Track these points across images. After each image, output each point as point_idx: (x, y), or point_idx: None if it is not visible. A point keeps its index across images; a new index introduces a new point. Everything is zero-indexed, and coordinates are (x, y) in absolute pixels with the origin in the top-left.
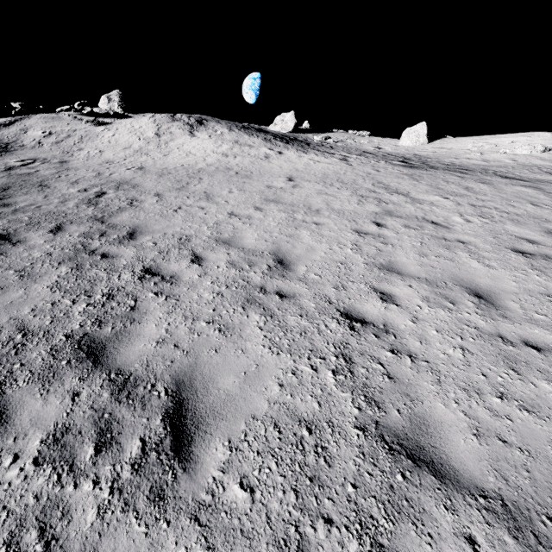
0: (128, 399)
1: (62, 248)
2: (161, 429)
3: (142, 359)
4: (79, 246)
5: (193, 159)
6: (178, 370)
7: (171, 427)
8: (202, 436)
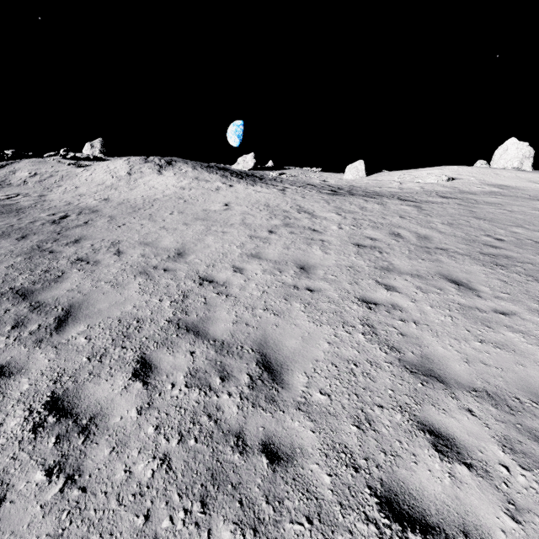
0: (38, 312)
1: (22, 248)
2: (52, 321)
3: (55, 297)
4: (35, 247)
5: (154, 192)
6: (74, 301)
7: (58, 321)
8: (74, 324)
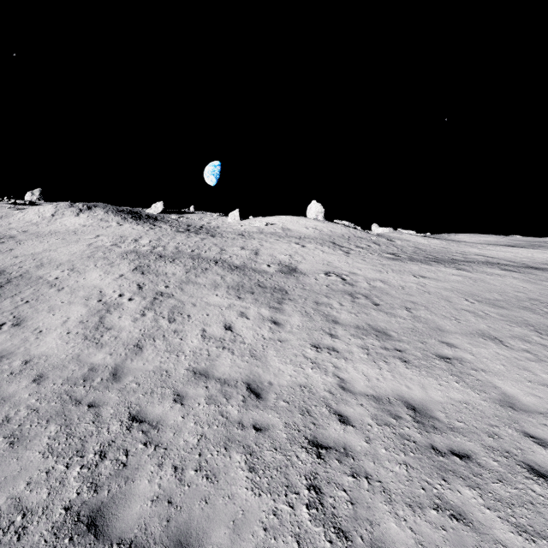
0: None
1: None
2: None
3: None
4: None
5: (61, 228)
6: None
7: None
8: None
